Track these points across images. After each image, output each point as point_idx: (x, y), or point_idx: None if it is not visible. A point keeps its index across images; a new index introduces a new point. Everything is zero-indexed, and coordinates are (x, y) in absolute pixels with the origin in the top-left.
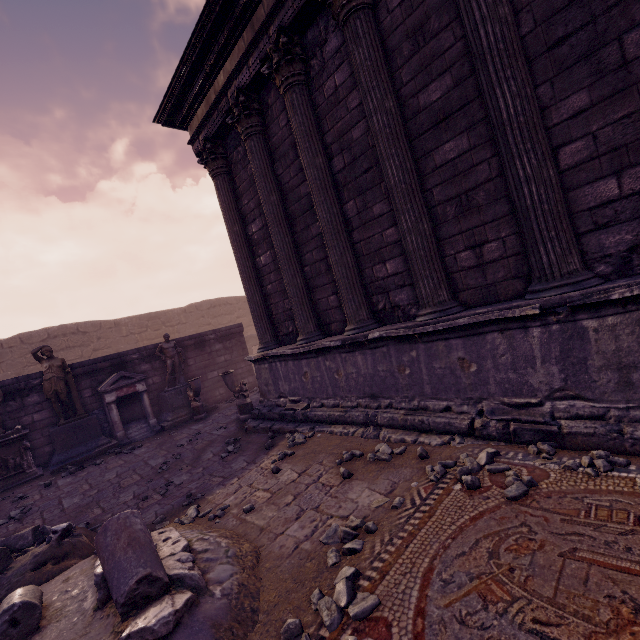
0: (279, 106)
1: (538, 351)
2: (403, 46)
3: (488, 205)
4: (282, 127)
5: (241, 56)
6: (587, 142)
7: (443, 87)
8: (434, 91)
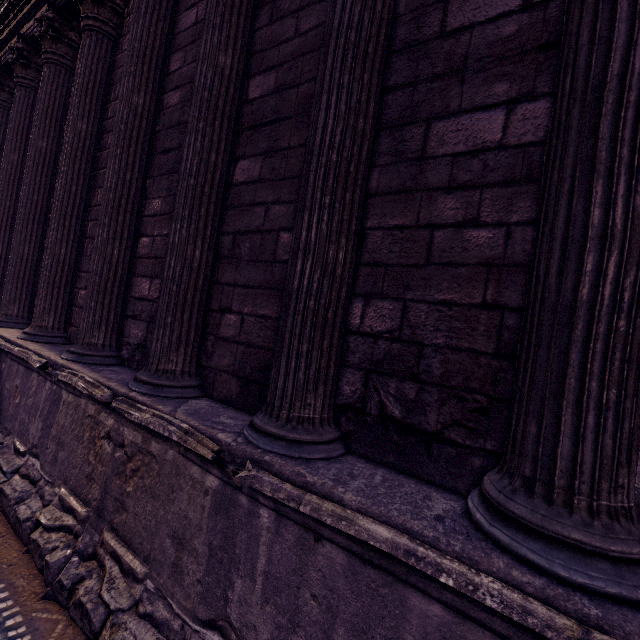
0: None
1: (42, 404)
2: (118, 86)
3: None
4: None
5: (31, 6)
6: (151, 242)
7: None
8: None
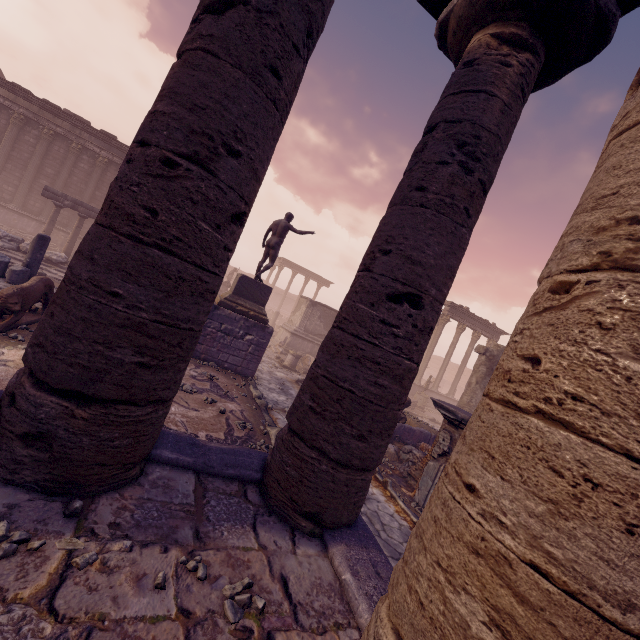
0: (6, 117)
1: (33, 226)
2: (51, 157)
3: (44, 198)
4: (2, 123)
5: (5, 97)
6: None
7: (52, 172)
8: (50, 171)
